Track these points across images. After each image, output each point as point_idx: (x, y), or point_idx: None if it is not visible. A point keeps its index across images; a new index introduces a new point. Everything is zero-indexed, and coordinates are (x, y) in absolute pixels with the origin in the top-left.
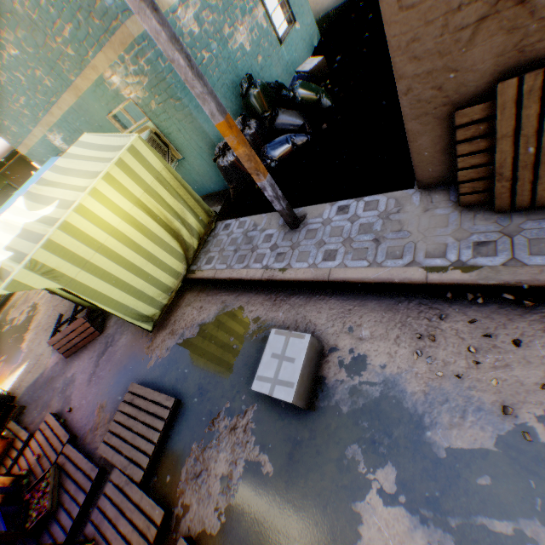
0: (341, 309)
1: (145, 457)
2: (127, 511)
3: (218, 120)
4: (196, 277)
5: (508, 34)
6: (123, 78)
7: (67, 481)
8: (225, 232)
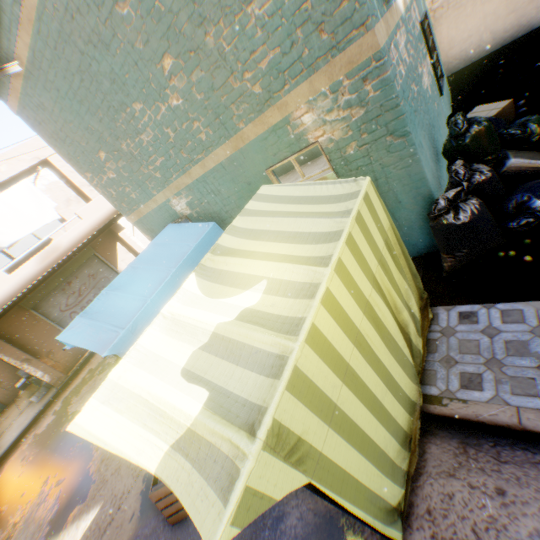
0: None
1: None
2: None
3: None
4: (454, 414)
5: None
6: (322, 115)
7: None
8: (471, 327)
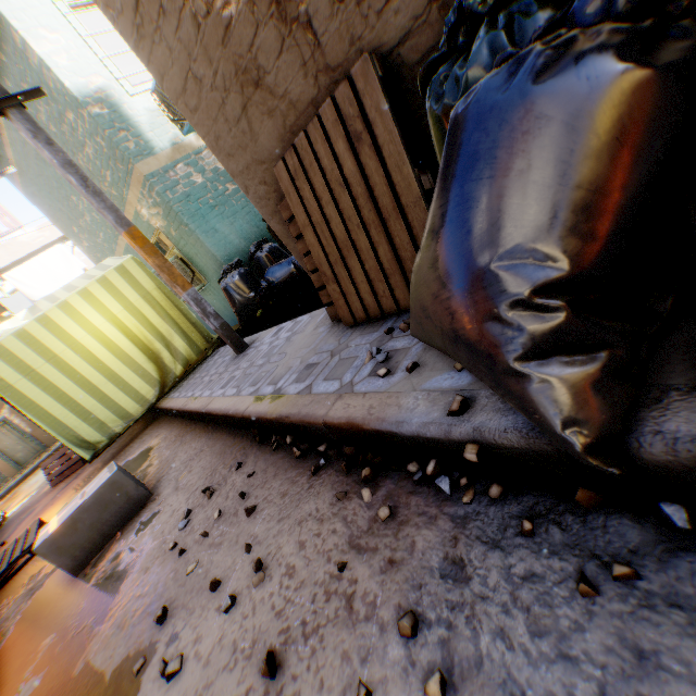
0: (199, 450)
1: None
2: None
3: (122, 232)
4: (158, 405)
5: (272, 117)
6: (149, 210)
7: None
8: (209, 360)
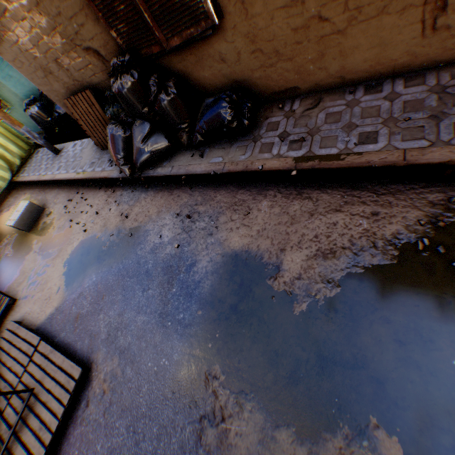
0: (58, 193)
1: None
2: None
3: None
4: (16, 181)
5: (59, 82)
6: None
7: None
8: (36, 156)
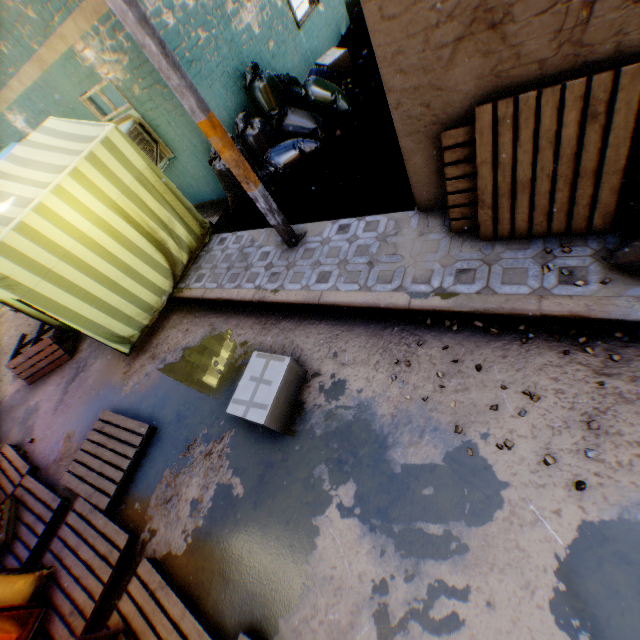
0: (329, 334)
1: (113, 485)
2: (90, 538)
3: (199, 118)
4: (183, 296)
5: (485, 58)
6: (99, 54)
7: (26, 513)
8: (219, 247)
